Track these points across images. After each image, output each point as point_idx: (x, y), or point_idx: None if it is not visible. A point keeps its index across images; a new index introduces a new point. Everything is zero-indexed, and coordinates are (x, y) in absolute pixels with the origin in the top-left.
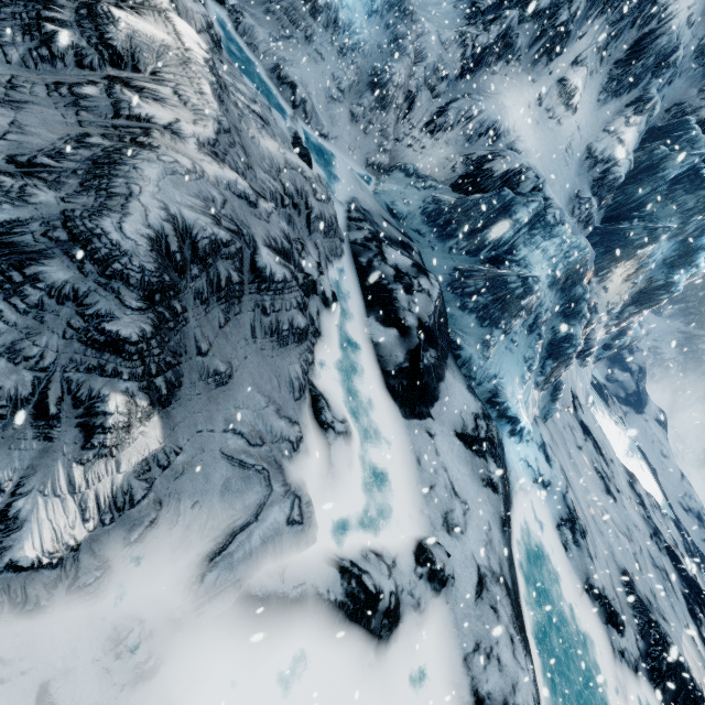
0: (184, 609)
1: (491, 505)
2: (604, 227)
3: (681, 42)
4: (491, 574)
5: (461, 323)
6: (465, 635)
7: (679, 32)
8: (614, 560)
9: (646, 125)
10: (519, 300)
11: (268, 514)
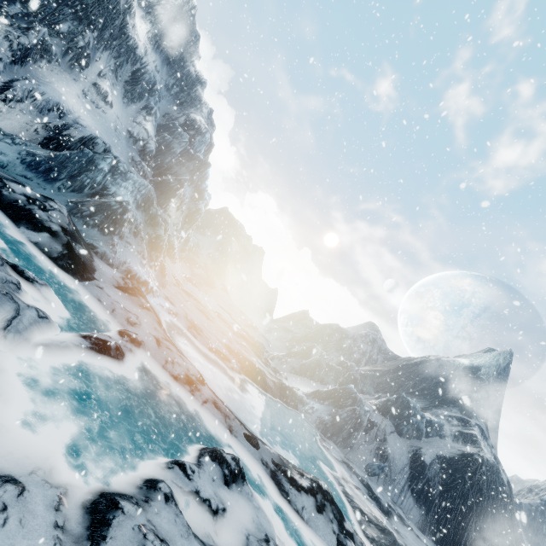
0: (2, 351)
1: (150, 316)
2: (155, 180)
3: (157, 80)
4: (162, 338)
5: (89, 235)
6: (159, 359)
7: (154, 74)
8: (219, 341)
9: (156, 122)
10: (122, 216)
11: (25, 313)
